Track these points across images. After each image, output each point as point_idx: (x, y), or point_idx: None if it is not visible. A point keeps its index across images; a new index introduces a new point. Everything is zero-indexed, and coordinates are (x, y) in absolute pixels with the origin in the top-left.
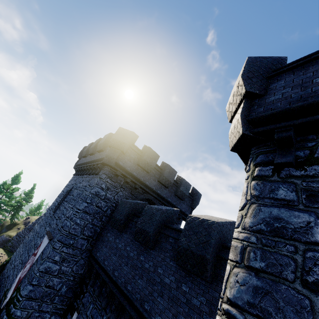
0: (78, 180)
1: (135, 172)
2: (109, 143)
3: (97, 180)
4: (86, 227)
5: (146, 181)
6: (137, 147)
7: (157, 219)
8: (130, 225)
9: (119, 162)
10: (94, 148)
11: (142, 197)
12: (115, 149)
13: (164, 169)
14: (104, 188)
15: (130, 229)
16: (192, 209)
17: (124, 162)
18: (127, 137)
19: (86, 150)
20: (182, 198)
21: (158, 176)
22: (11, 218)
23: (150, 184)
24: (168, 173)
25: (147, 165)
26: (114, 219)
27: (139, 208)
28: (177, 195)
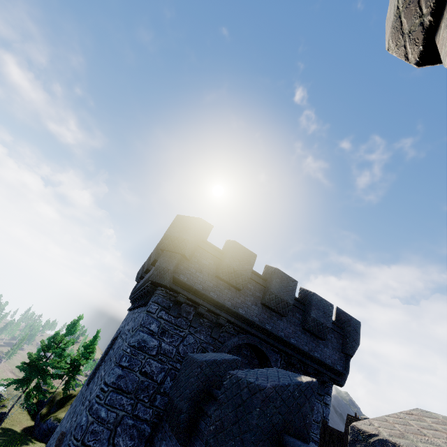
0: (128, 318)
1: (214, 291)
2: (160, 244)
3: (142, 317)
4: (120, 426)
5: (237, 307)
6: (212, 244)
7: (252, 425)
8: (202, 426)
9: (180, 277)
10: (149, 261)
11: (235, 342)
12: (171, 253)
13: (270, 279)
14: (155, 332)
15: (200, 439)
16: (346, 356)
17: (189, 275)
18: (189, 229)
19: (142, 266)
20: (319, 335)
21: (261, 293)
22: (64, 387)
23: (248, 312)
24: (279, 285)
25: (235, 274)
26: (171, 406)
27: (221, 373)
28: (307, 329)
